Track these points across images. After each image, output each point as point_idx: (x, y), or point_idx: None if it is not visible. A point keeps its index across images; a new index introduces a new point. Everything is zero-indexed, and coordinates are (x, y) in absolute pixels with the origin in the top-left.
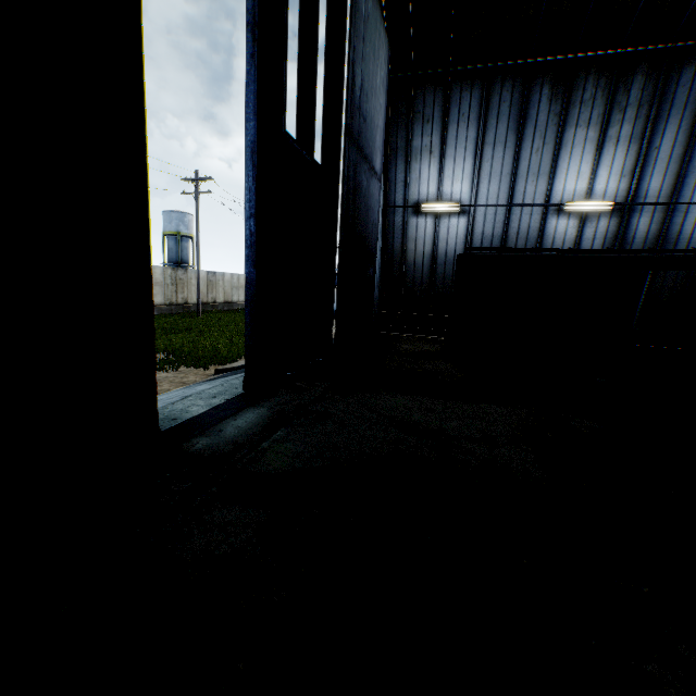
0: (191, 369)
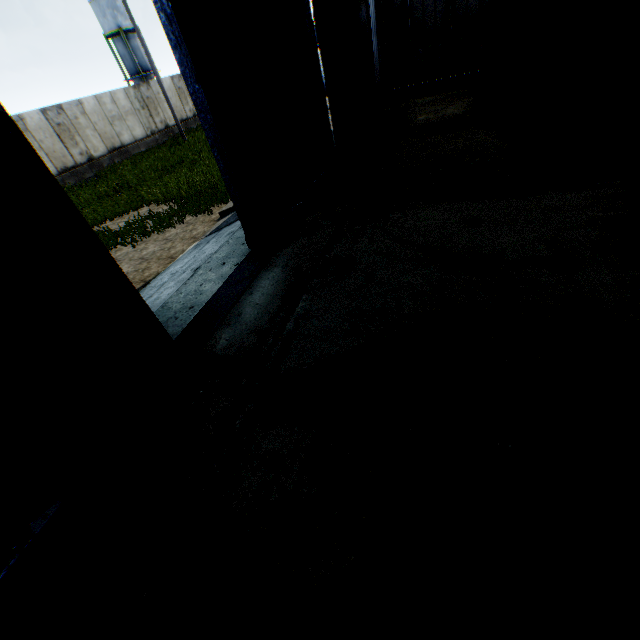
0: (197, 216)
